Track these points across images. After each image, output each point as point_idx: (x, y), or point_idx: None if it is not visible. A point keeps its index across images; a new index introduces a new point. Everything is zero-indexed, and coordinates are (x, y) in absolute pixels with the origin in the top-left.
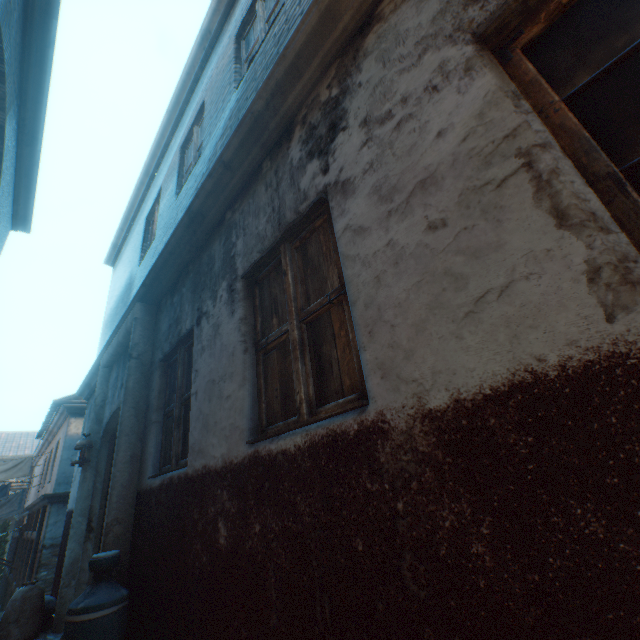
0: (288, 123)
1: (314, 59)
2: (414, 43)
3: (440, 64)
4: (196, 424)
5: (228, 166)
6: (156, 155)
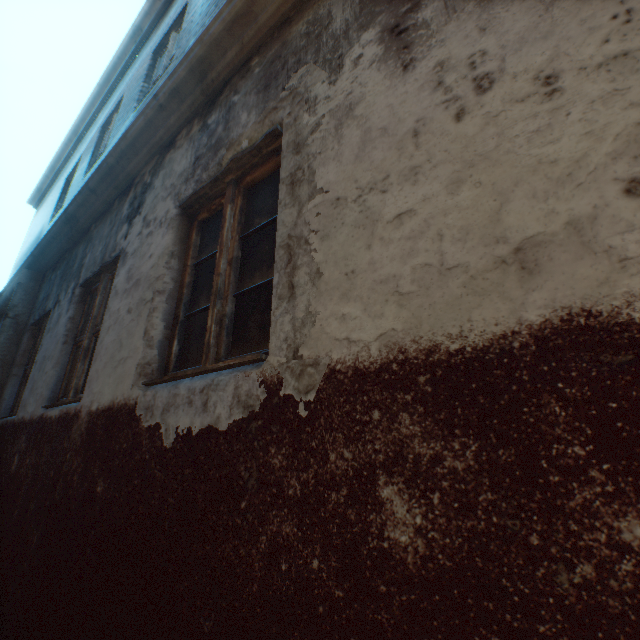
0: (132, 180)
1: (145, 147)
2: (171, 183)
3: (168, 210)
4: (29, 386)
5: (94, 191)
6: (86, 119)
